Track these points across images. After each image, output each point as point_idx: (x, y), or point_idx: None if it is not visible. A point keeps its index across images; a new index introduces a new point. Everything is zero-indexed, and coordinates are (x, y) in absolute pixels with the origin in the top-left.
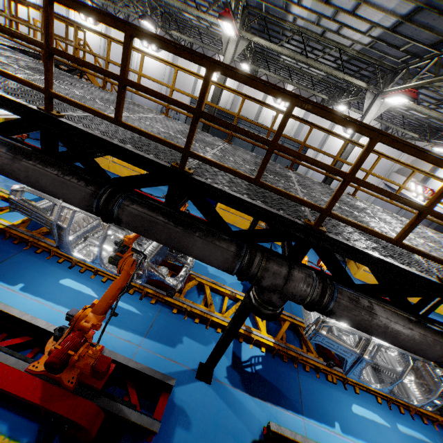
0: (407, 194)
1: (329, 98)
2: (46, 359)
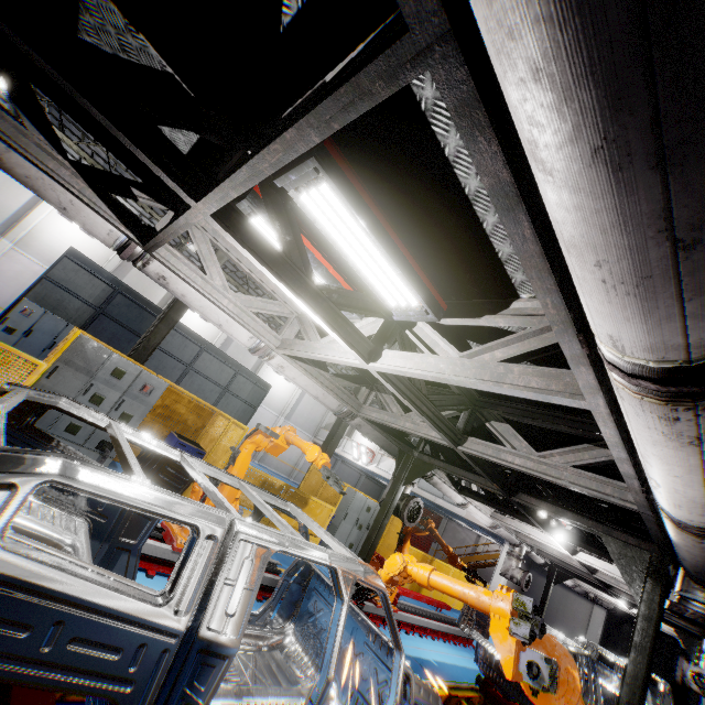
0: (347, 457)
1: None
2: None
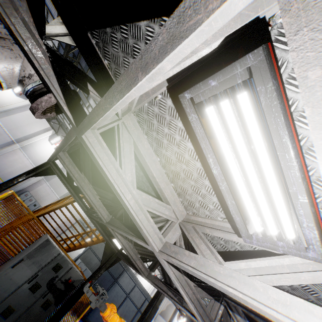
0: None
1: None
2: None
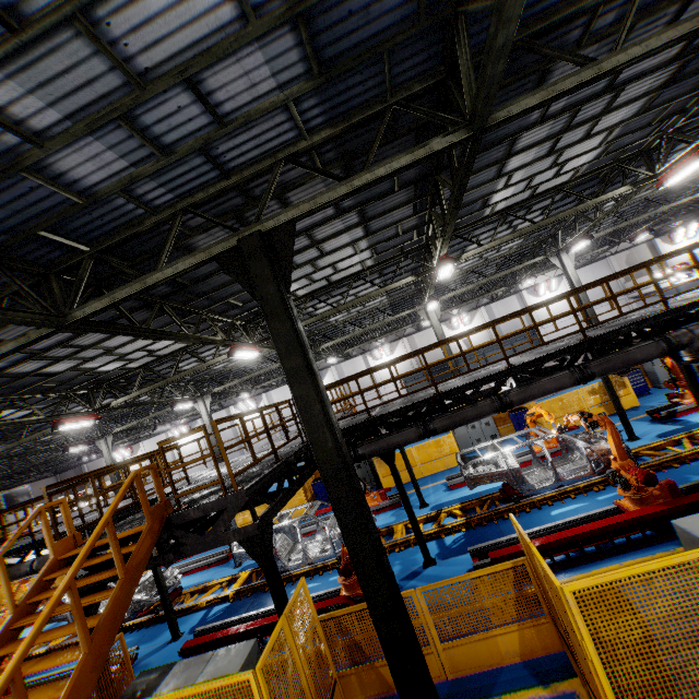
0: (666, 285)
1: (507, 286)
2: (634, 508)
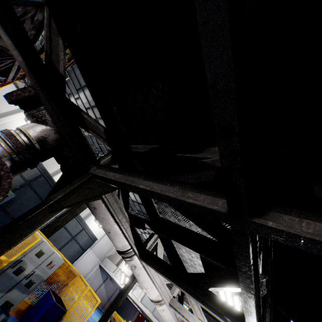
0: (116, 280)
1: None
2: None
